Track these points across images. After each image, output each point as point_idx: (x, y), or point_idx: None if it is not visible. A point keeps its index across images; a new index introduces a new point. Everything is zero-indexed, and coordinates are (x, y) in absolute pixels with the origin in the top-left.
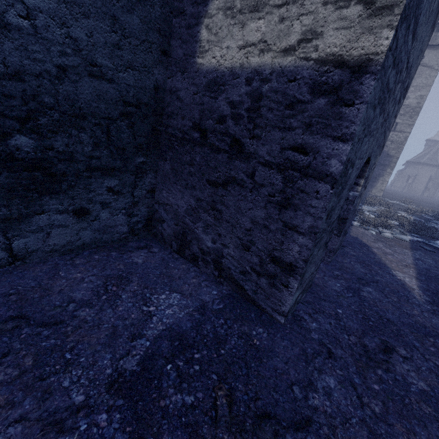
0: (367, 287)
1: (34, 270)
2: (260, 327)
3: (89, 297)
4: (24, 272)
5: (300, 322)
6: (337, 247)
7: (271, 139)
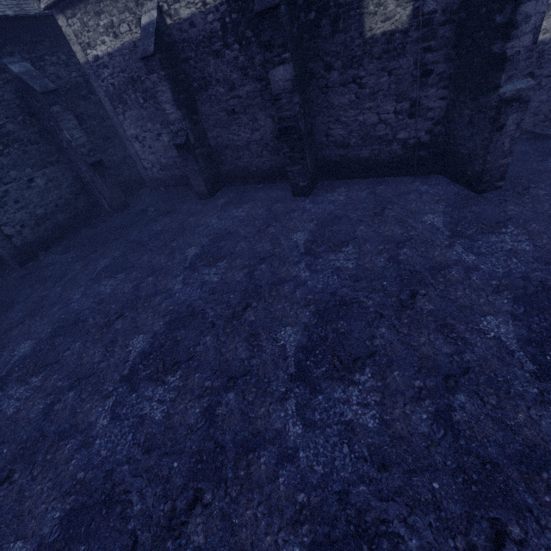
0: None
1: None
2: None
3: None
4: None
5: None
6: None
7: (550, 66)
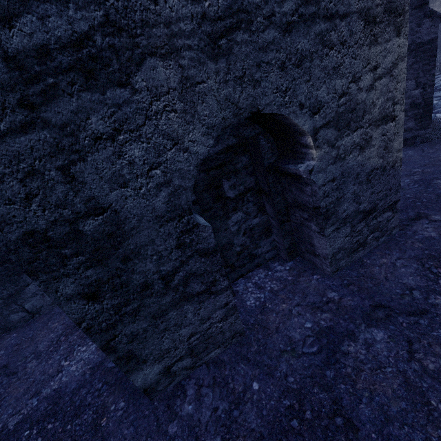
0: (375, 329)
1: (40, 321)
2: (124, 400)
3: (44, 348)
4: (35, 323)
5: (174, 400)
6: (349, 243)
7: None
